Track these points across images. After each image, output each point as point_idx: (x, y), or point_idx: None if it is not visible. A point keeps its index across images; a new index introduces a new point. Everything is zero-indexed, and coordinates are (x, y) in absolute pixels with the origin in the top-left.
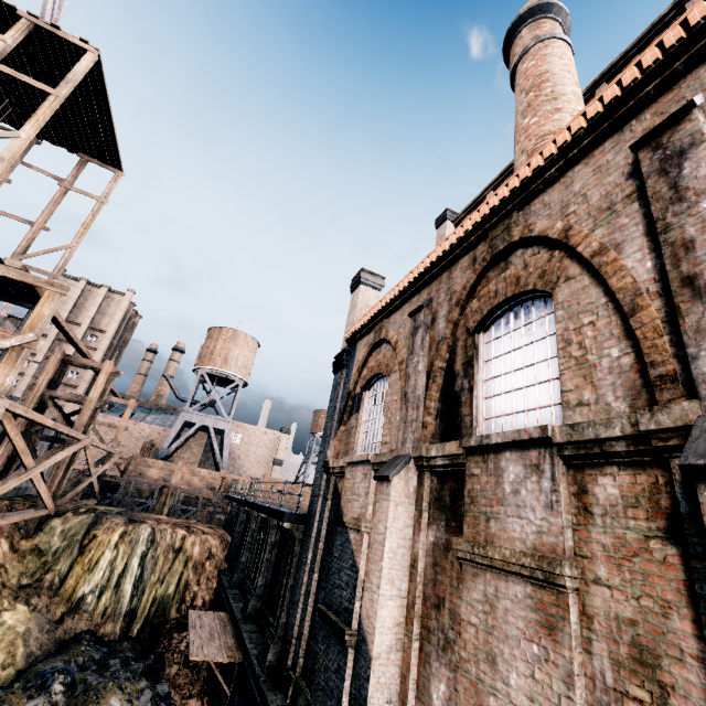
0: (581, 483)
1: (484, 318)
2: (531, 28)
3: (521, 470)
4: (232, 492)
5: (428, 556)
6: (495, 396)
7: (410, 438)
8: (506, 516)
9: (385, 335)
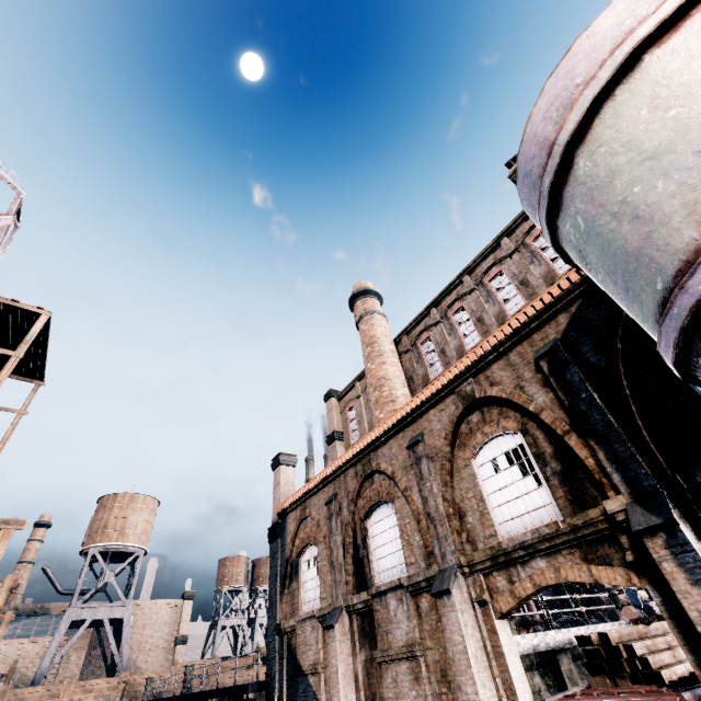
0: (417, 603)
1: (367, 512)
2: (362, 302)
3: (396, 602)
4: (147, 696)
5: (363, 670)
6: (380, 559)
7: (341, 593)
8: (394, 629)
9: (309, 514)
